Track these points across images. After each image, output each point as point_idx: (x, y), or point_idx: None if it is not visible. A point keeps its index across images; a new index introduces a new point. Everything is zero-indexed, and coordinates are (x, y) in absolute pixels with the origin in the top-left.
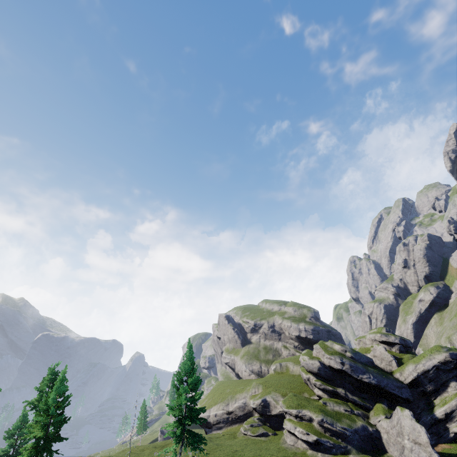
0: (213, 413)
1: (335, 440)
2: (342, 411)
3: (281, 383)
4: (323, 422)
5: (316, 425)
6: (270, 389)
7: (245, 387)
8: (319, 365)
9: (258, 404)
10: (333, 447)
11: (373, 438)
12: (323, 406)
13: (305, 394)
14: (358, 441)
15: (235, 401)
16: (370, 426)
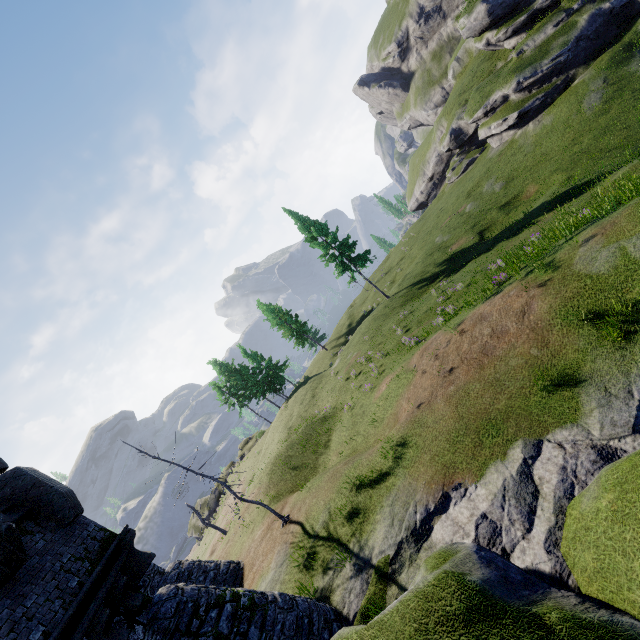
0: (418, 194)
1: (546, 88)
2: (550, 34)
3: (464, 87)
4: (521, 84)
5: (515, 98)
6: (453, 112)
7: (430, 139)
8: (486, 9)
9: (449, 143)
10: (545, 99)
11: (618, 12)
12: (517, 61)
13: (498, 66)
14: (586, 50)
15: (429, 164)
16: (605, 3)
